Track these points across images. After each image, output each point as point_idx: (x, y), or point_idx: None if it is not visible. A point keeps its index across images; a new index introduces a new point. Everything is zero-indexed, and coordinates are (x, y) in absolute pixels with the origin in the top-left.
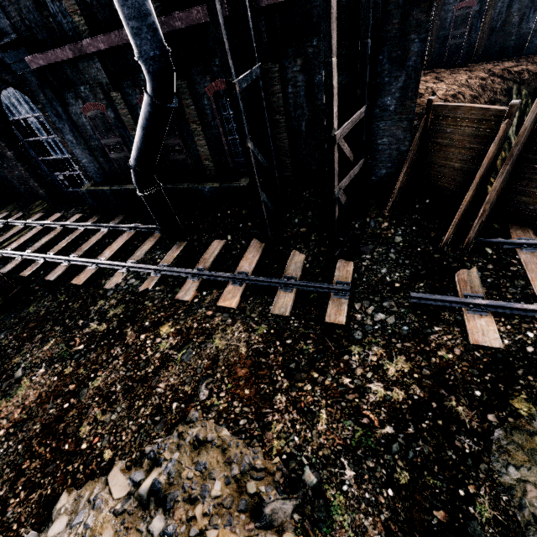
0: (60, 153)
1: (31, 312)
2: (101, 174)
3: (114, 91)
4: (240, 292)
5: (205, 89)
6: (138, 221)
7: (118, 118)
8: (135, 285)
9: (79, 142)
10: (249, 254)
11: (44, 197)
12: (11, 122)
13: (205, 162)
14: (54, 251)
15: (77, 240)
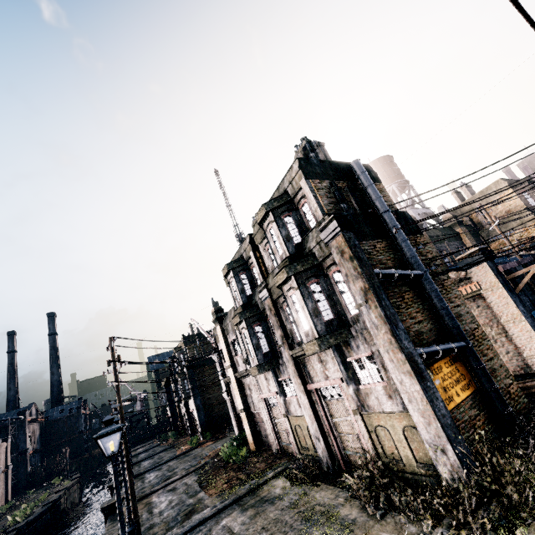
0: None
1: None
2: None
3: None
4: None
5: None
6: None
7: None
8: None
9: None
10: None
11: None
12: None
13: None
14: None
15: None
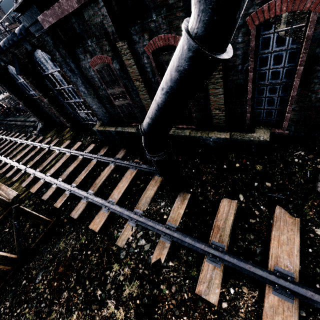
0: (77, 97)
1: (61, 249)
2: (107, 116)
3: (120, 41)
4: (294, 317)
5: (247, 18)
6: (137, 158)
7: (123, 69)
8: (146, 251)
9: (89, 92)
10: (281, 235)
11: (70, 128)
12: (44, 77)
13: (215, 111)
14: (77, 182)
15: (92, 171)
